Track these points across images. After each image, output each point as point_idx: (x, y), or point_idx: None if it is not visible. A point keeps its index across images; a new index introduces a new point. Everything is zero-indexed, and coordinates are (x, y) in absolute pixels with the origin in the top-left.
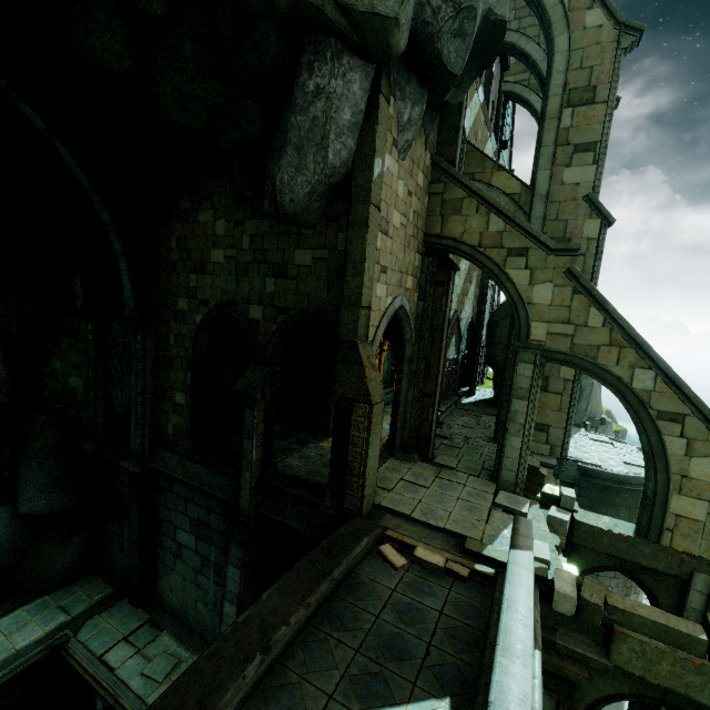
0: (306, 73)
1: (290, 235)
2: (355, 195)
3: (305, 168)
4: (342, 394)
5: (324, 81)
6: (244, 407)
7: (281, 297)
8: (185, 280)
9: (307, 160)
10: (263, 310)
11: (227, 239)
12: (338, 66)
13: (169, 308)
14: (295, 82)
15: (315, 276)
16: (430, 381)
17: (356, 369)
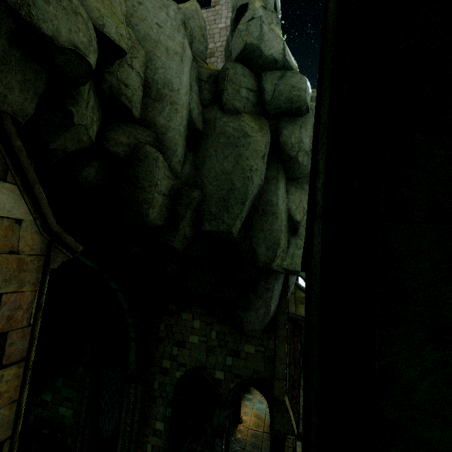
0: (263, 282)
1: (241, 336)
2: (279, 325)
3: (259, 316)
4: (278, 429)
5: (271, 285)
6: (215, 437)
7: (236, 368)
8: (170, 349)
9: (261, 313)
10: (224, 374)
11: (201, 331)
12: (276, 280)
13: (155, 365)
14: (258, 284)
15: (257, 359)
16: (296, 389)
17: (286, 416)
